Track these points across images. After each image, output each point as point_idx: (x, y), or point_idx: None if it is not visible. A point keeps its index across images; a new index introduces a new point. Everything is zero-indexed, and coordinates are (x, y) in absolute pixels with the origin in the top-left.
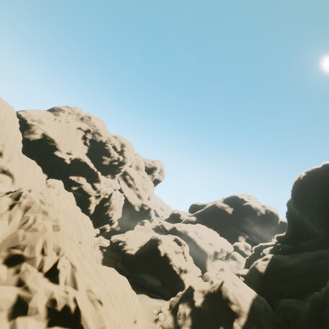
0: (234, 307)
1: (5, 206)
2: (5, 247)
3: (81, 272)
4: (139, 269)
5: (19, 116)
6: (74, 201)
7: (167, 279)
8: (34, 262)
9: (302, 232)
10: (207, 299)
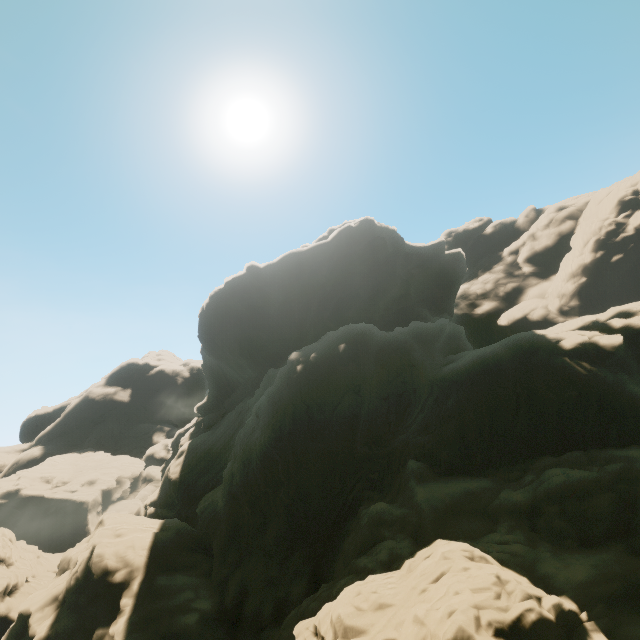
0: (120, 575)
1: None
2: None
3: None
4: None
5: None
6: None
7: None
8: None
9: (225, 387)
10: (64, 607)
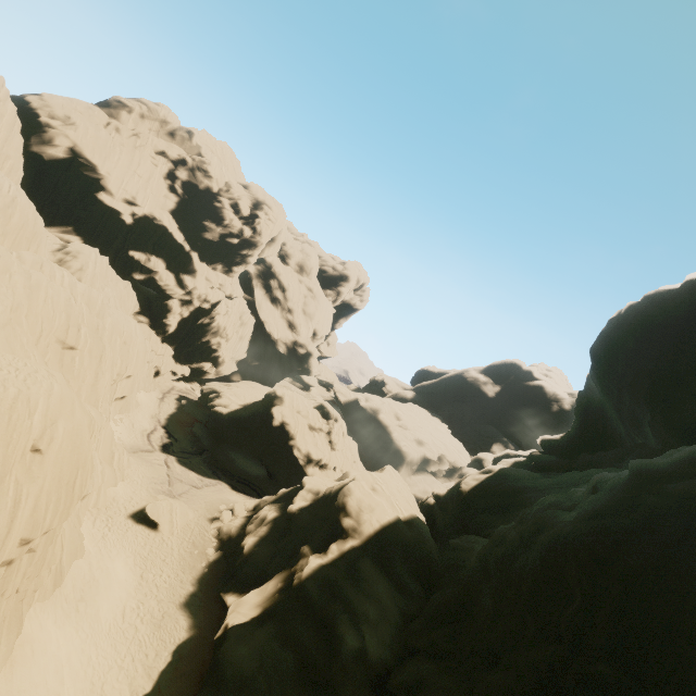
0: (348, 522)
1: None
2: None
3: None
4: (232, 442)
5: (27, 105)
6: (134, 301)
7: (282, 471)
8: None
9: (594, 436)
10: (314, 505)
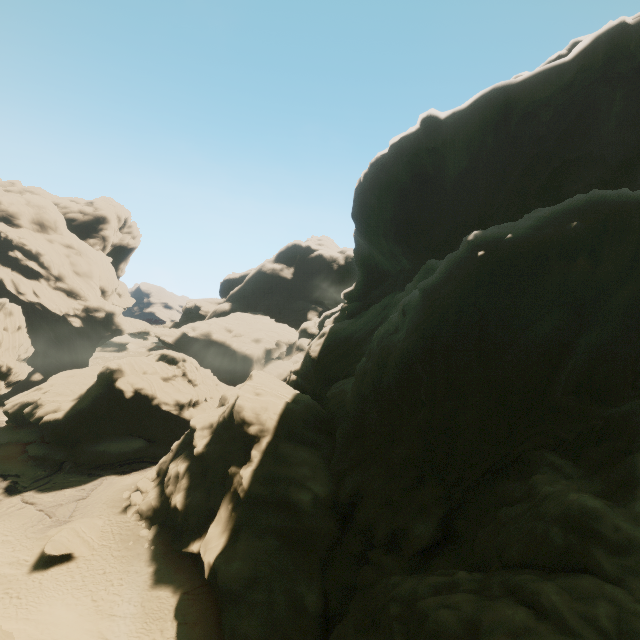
0: (253, 429)
1: None
2: None
3: None
4: (88, 438)
5: None
6: None
7: (159, 430)
8: None
9: (374, 277)
10: (215, 436)
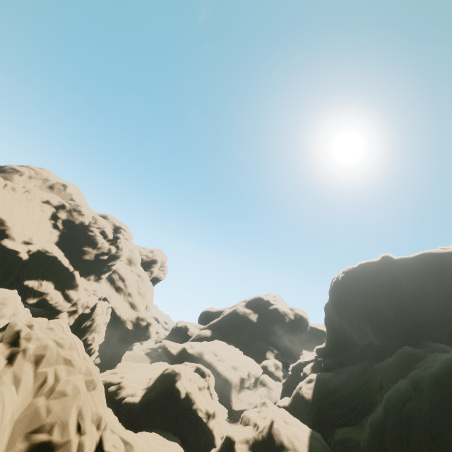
0: None
1: (1, 359)
2: (21, 434)
3: (141, 450)
4: (146, 425)
5: None
6: None
7: (188, 433)
8: (69, 449)
9: (342, 341)
10: None
